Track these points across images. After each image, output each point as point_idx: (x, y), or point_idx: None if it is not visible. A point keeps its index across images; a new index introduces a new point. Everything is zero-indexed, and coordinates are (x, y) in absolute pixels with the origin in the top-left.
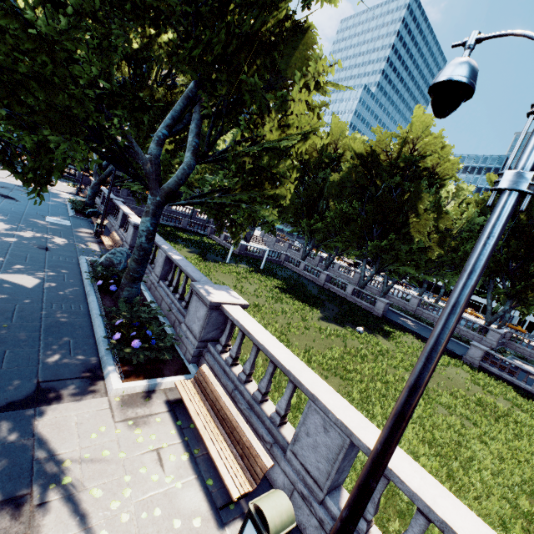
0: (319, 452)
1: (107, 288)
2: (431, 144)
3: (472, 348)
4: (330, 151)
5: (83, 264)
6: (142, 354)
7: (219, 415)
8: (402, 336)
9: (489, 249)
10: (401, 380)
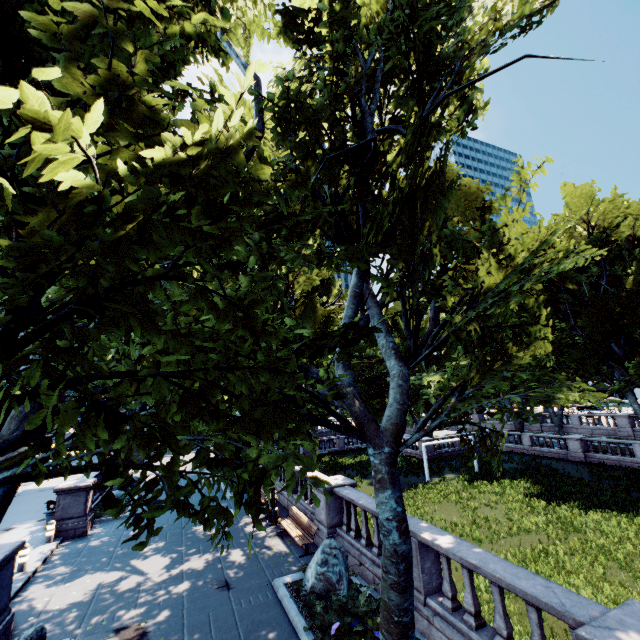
0: None
1: None
2: (612, 212)
3: None
4: None
5: (286, 602)
6: None
7: None
8: None
9: None
10: None
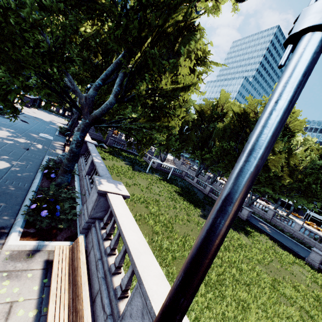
0: None
1: (49, 175)
2: None
3: (313, 253)
4: (218, 111)
5: (44, 160)
6: (46, 221)
7: (74, 280)
8: (259, 236)
9: (276, 117)
10: (253, 270)
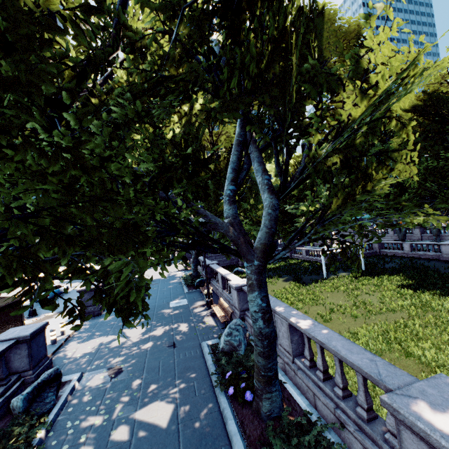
0: None
1: (241, 397)
2: None
3: None
4: None
5: (206, 356)
6: None
7: None
8: None
9: None
10: None
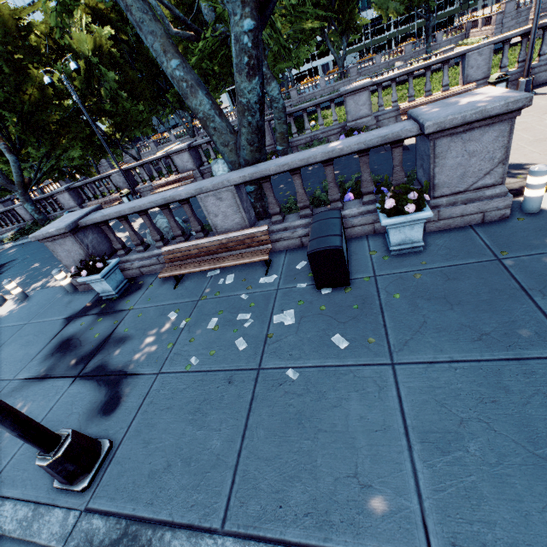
0: (481, 67)
1: None
2: None
3: None
4: None
5: None
6: None
7: None
8: (325, 113)
9: None
10: None
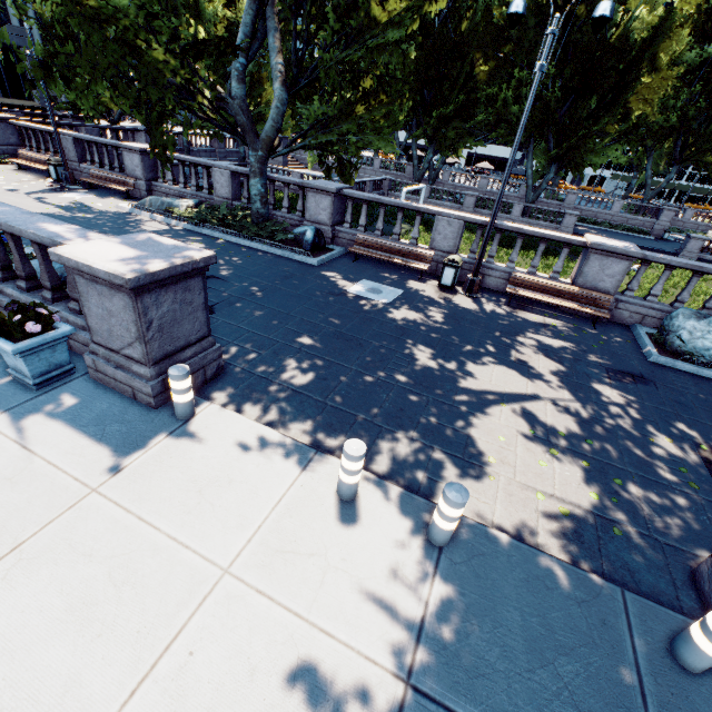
0: None
1: None
2: None
3: (692, 241)
4: None
5: None
6: None
7: None
8: None
9: None
10: None
